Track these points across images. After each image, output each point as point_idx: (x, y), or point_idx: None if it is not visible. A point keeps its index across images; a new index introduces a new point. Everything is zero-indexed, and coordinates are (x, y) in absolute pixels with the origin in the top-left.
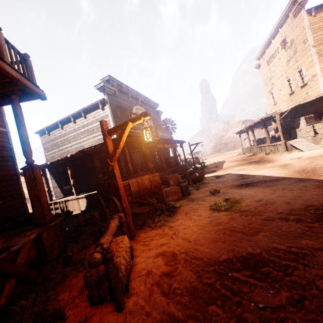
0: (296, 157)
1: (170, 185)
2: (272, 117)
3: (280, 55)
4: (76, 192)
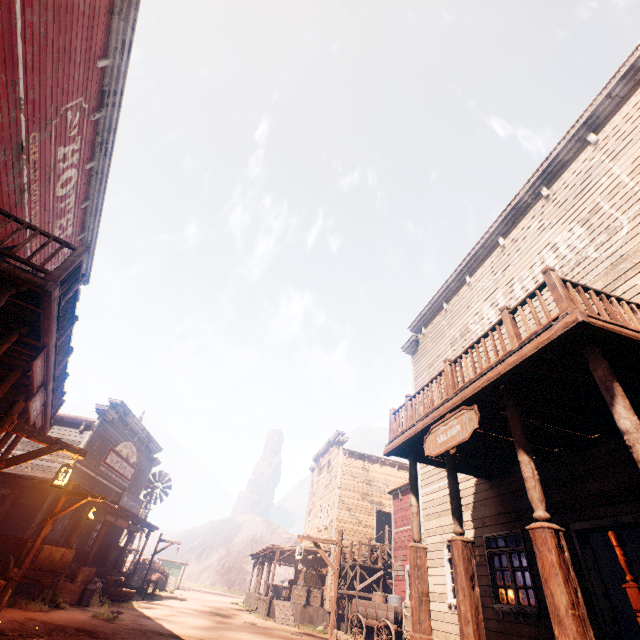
0: (251, 621)
1: (75, 581)
2: (274, 551)
3: (325, 474)
4: None
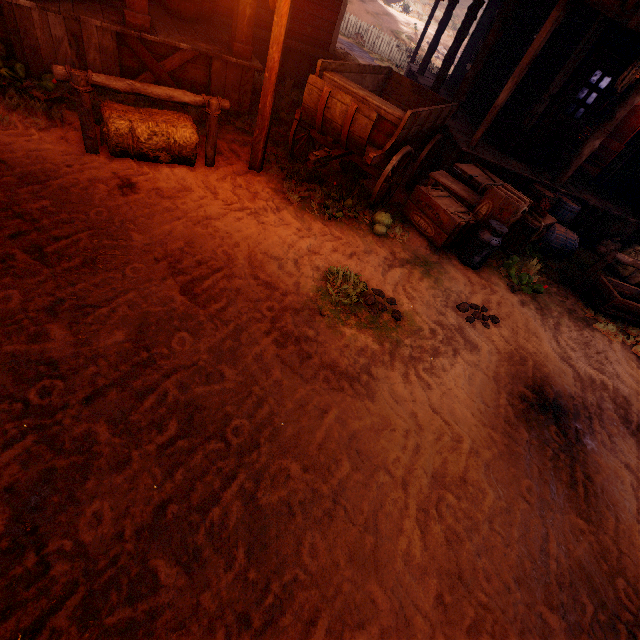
0: None
1: (473, 210)
2: None
3: None
4: (437, 81)
